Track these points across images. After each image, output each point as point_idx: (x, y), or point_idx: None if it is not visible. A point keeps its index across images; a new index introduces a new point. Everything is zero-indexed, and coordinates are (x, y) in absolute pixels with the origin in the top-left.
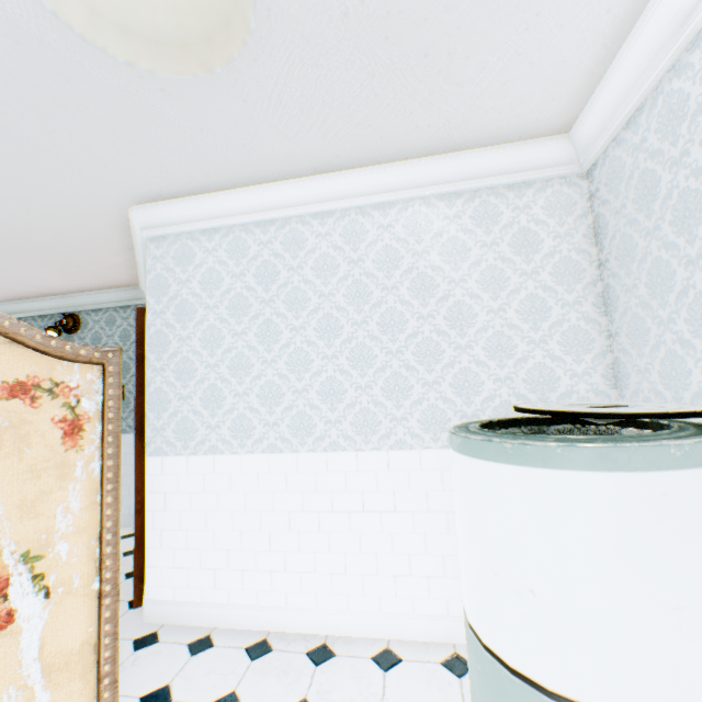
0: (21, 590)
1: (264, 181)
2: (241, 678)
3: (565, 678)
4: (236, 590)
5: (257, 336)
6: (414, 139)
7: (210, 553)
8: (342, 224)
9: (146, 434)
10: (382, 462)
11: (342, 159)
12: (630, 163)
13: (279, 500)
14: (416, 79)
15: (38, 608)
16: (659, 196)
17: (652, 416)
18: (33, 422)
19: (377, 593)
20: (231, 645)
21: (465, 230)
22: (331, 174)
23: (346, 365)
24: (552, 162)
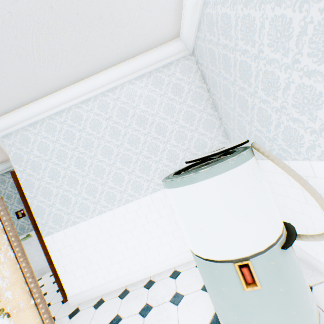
0: None
1: (51, 93)
2: (119, 308)
3: (220, 254)
4: (107, 276)
5: (75, 166)
6: (114, 56)
7: (89, 266)
8: (96, 103)
9: (39, 228)
10: (149, 200)
11: (84, 73)
12: (204, 46)
13: (112, 232)
14: (101, 29)
15: (7, 323)
16: (217, 59)
17: (226, 150)
18: None
19: (165, 252)
20: (112, 297)
21: (151, 91)
22: (82, 81)
23: (120, 165)
24: (177, 52)
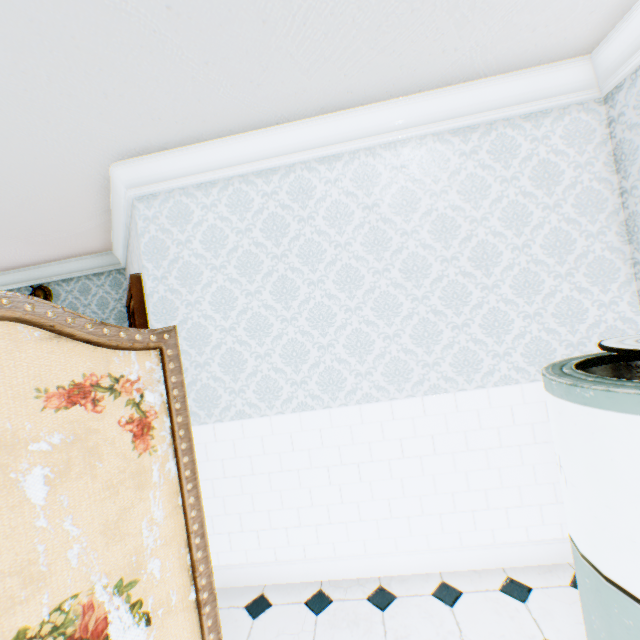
0: (121, 626)
1: (264, 125)
2: (314, 636)
3: None
4: (282, 547)
5: (272, 294)
6: (434, 67)
7: (249, 516)
8: (352, 168)
9: None
10: (417, 408)
11: (353, 94)
12: None
13: (315, 457)
14: None
15: (142, 639)
16: None
17: None
18: (99, 430)
19: (424, 532)
20: (289, 602)
21: (483, 166)
22: (339, 113)
23: (370, 316)
24: (570, 88)
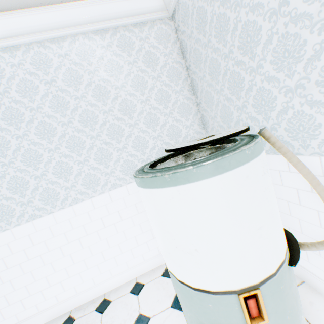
0: None
1: None
2: None
3: (220, 283)
4: (41, 303)
5: None
6: None
7: (13, 294)
8: (30, 55)
9: None
10: (107, 199)
11: None
12: (191, 5)
13: (50, 244)
14: None
15: None
16: (208, 22)
17: (230, 136)
18: None
19: (125, 261)
20: None
21: (117, 55)
22: (3, 13)
23: (67, 152)
24: (154, 9)
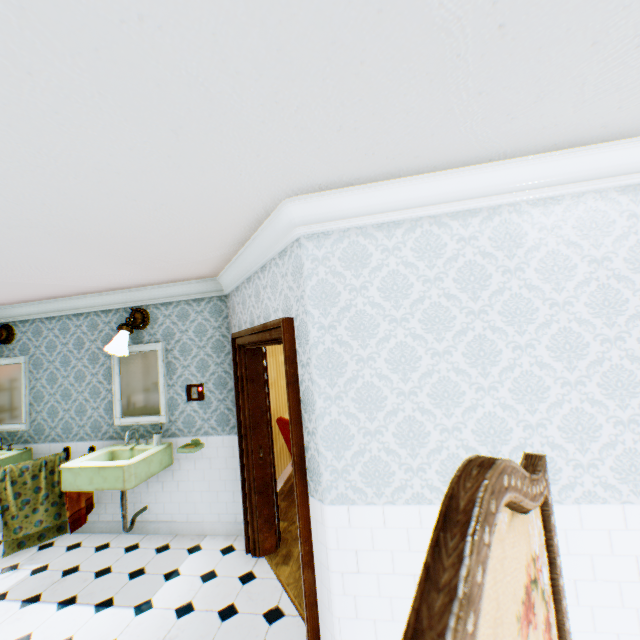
0: None
1: (475, 161)
2: None
3: None
4: None
5: (464, 356)
6: None
7: None
8: (574, 213)
9: (322, 477)
10: None
11: (604, 129)
12: None
13: None
14: None
15: None
16: None
17: None
18: None
19: None
20: None
21: None
22: (571, 150)
23: (596, 394)
24: None
